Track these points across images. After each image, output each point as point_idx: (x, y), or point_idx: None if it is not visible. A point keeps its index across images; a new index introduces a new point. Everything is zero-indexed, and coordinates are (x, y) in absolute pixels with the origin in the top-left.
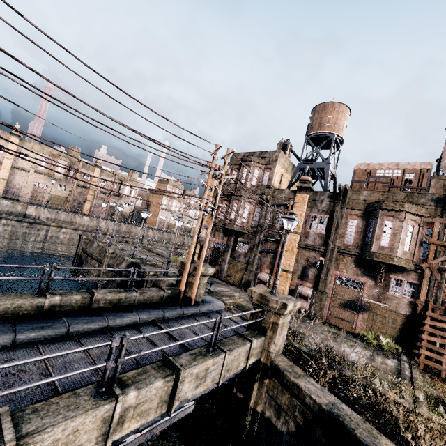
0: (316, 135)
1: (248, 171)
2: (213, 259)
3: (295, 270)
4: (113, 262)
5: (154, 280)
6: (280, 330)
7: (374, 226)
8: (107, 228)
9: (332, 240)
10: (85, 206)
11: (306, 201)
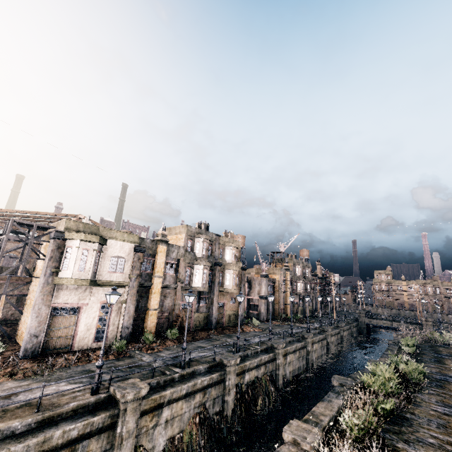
0: None
1: None
2: None
3: None
4: None
5: None
6: (425, 325)
7: None
8: None
9: None
10: None
11: None
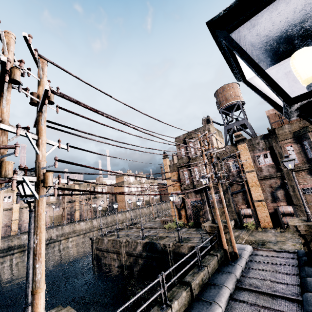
0: (226, 106)
1: (193, 145)
2: (195, 214)
3: (265, 197)
4: (129, 248)
5: (173, 250)
6: None
7: (309, 144)
8: (99, 224)
9: (282, 165)
10: (76, 215)
11: (247, 148)
